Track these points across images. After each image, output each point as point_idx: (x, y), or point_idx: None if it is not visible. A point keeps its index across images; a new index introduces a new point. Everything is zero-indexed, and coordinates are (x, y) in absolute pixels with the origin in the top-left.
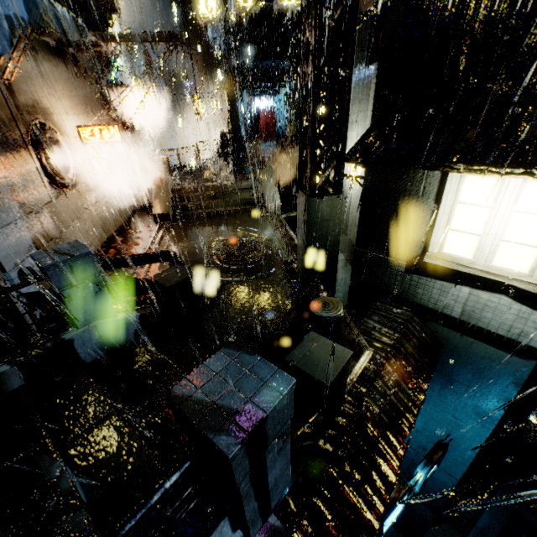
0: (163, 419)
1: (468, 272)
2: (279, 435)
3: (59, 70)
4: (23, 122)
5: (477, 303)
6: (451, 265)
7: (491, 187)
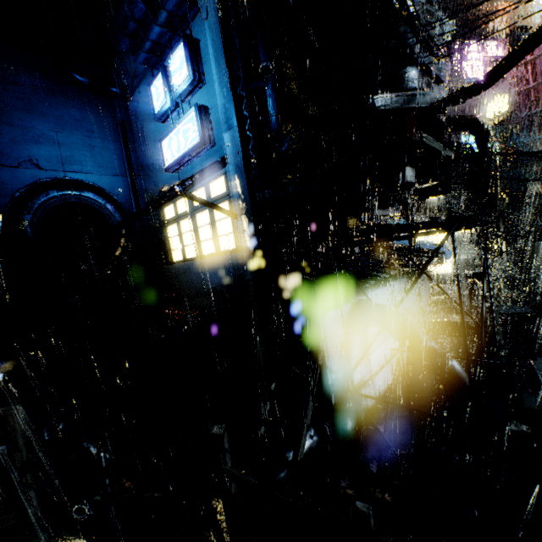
0: None
1: None
2: None
3: None
4: None
5: None
6: None
7: None
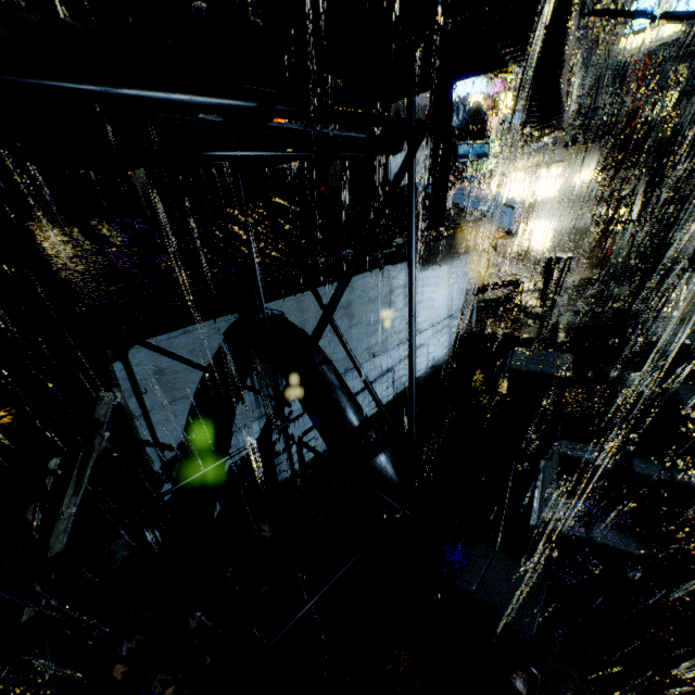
0: None
1: None
2: None
3: None
4: None
5: None
6: None
7: None
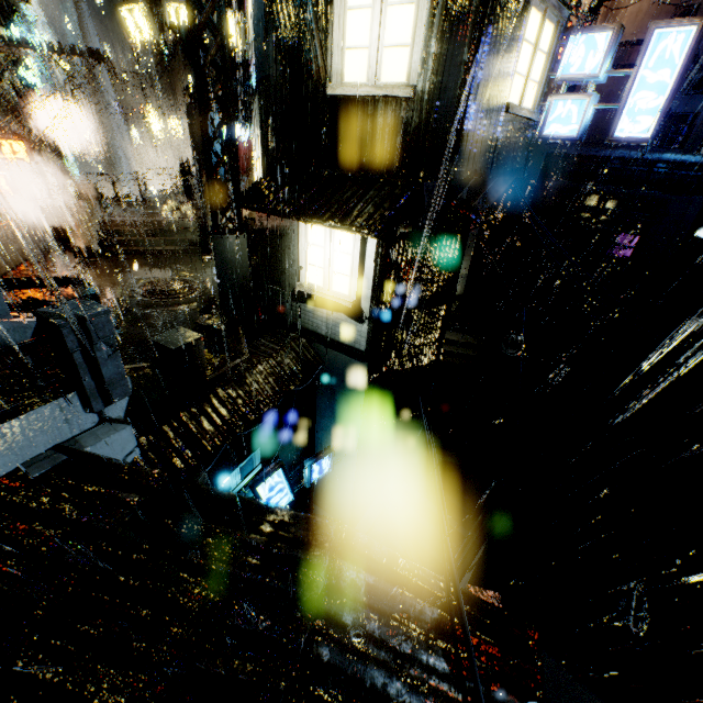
0: (50, 382)
1: (319, 296)
2: (107, 343)
3: None
4: None
5: (332, 321)
6: (310, 291)
7: (321, 233)
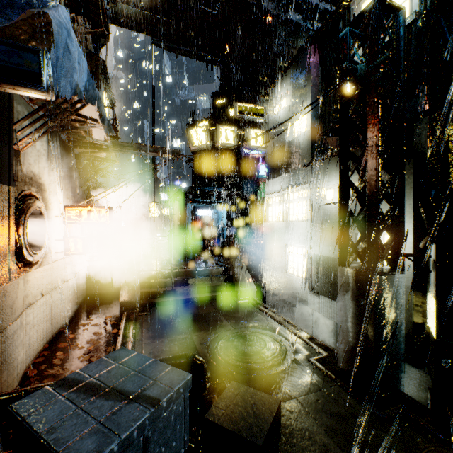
0: None
1: None
2: None
3: (63, 160)
4: (15, 189)
5: None
6: None
7: None
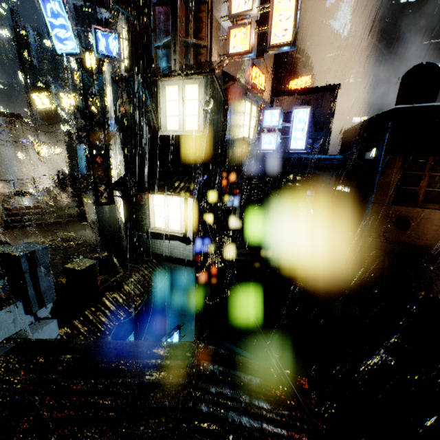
0: None
1: (163, 233)
2: (44, 267)
3: None
4: None
5: (172, 246)
6: (158, 231)
7: (162, 199)
